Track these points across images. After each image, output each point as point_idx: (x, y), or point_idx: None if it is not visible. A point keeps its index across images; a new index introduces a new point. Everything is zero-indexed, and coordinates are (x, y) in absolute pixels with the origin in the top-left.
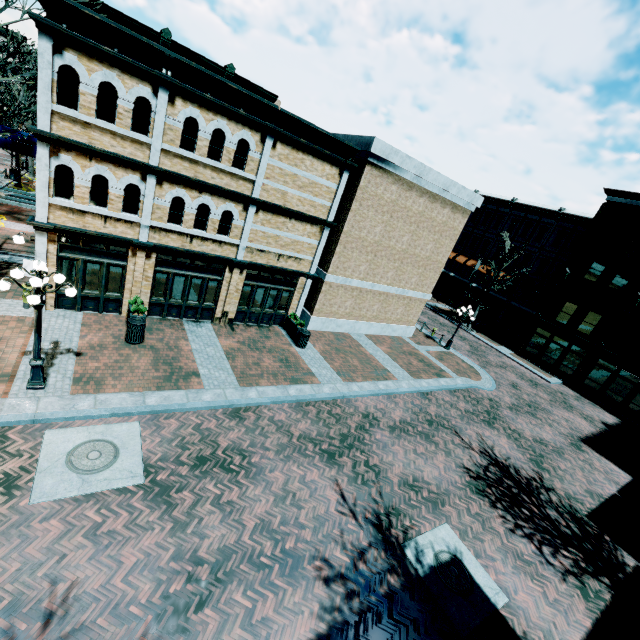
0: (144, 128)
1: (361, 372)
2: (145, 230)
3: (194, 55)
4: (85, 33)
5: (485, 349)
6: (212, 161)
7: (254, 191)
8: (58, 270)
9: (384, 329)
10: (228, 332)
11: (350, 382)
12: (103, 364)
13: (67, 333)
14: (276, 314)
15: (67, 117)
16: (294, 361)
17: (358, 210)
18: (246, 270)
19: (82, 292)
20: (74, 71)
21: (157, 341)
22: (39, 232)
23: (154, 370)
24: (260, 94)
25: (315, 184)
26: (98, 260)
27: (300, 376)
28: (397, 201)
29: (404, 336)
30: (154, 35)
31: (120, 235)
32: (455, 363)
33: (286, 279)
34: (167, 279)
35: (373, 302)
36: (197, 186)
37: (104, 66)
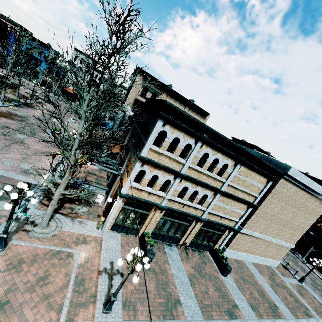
0: (183, 155)
1: (262, 306)
2: (165, 200)
3: (178, 94)
4: (177, 118)
5: (320, 283)
6: (208, 172)
7: (222, 187)
8: (118, 213)
9: (262, 260)
10: (185, 256)
11: (260, 319)
12: (134, 286)
13: (115, 253)
14: (208, 245)
15: (154, 150)
16: (224, 290)
17: (269, 199)
18: (203, 222)
19: (124, 224)
20: (164, 132)
21: (155, 263)
22: (120, 197)
23: (158, 295)
24: (201, 112)
25: (252, 185)
26: (137, 210)
27: (231, 309)
28: (291, 196)
29: (272, 265)
30: (164, 86)
31: (153, 201)
32: (311, 300)
33: (220, 228)
34: (164, 222)
35: (261, 245)
36: (197, 182)
37: (178, 131)
